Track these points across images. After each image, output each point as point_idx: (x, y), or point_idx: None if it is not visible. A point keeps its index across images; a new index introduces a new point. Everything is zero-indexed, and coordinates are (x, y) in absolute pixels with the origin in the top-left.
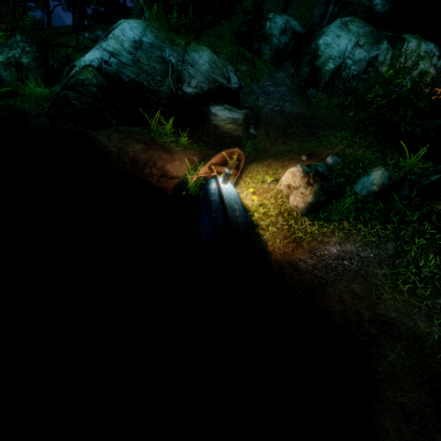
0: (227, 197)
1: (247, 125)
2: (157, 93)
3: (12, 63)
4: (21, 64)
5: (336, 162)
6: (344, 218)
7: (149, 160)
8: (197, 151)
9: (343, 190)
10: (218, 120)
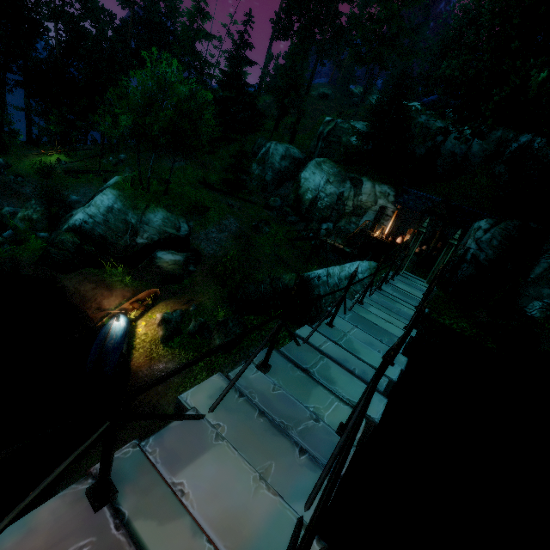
0: (113, 330)
1: (186, 264)
2: (116, 245)
3: (26, 219)
4: (32, 219)
5: (194, 309)
6: (178, 347)
7: (93, 297)
8: (134, 288)
9: (185, 329)
10: (162, 262)
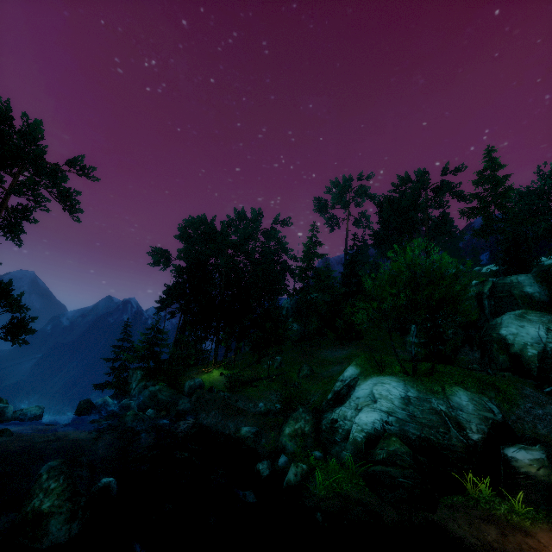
0: None
1: (551, 463)
2: (451, 448)
3: (298, 434)
4: (304, 432)
5: None
6: None
7: None
8: (547, 522)
9: None
10: (522, 465)
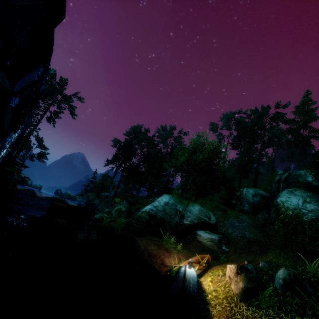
0: (188, 275)
1: (220, 243)
2: (170, 223)
3: (118, 210)
4: (121, 210)
5: (264, 266)
6: (270, 307)
7: (157, 254)
8: (185, 254)
9: (268, 284)
10: (201, 238)
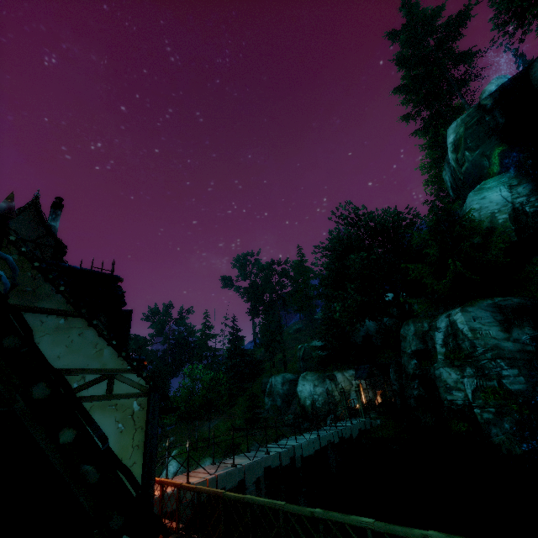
0: None
1: None
2: None
3: None
4: None
5: None
6: None
7: None
8: None
9: None
10: None
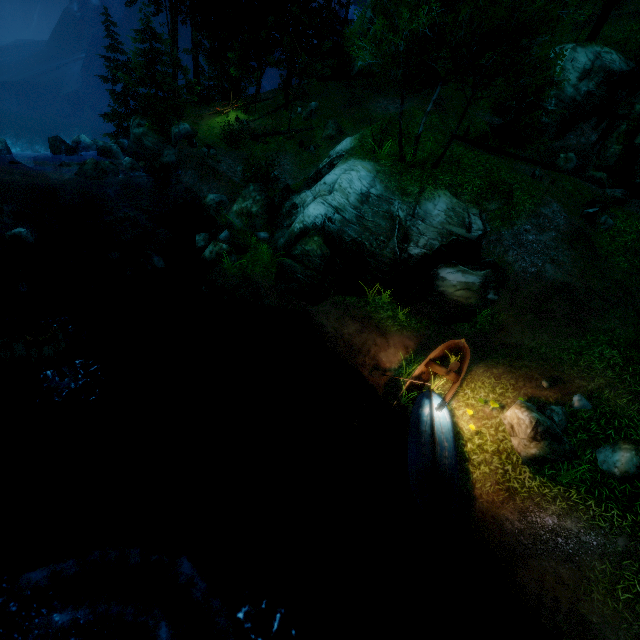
0: (439, 430)
1: (484, 290)
2: (379, 257)
3: (244, 213)
4: (251, 213)
5: (584, 408)
6: (573, 485)
7: (363, 346)
8: (415, 332)
9: (582, 450)
10: (447, 285)
